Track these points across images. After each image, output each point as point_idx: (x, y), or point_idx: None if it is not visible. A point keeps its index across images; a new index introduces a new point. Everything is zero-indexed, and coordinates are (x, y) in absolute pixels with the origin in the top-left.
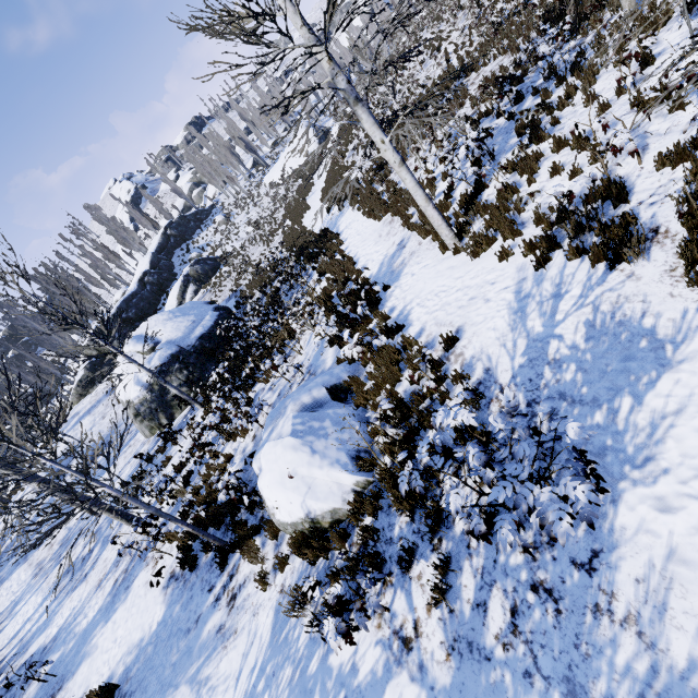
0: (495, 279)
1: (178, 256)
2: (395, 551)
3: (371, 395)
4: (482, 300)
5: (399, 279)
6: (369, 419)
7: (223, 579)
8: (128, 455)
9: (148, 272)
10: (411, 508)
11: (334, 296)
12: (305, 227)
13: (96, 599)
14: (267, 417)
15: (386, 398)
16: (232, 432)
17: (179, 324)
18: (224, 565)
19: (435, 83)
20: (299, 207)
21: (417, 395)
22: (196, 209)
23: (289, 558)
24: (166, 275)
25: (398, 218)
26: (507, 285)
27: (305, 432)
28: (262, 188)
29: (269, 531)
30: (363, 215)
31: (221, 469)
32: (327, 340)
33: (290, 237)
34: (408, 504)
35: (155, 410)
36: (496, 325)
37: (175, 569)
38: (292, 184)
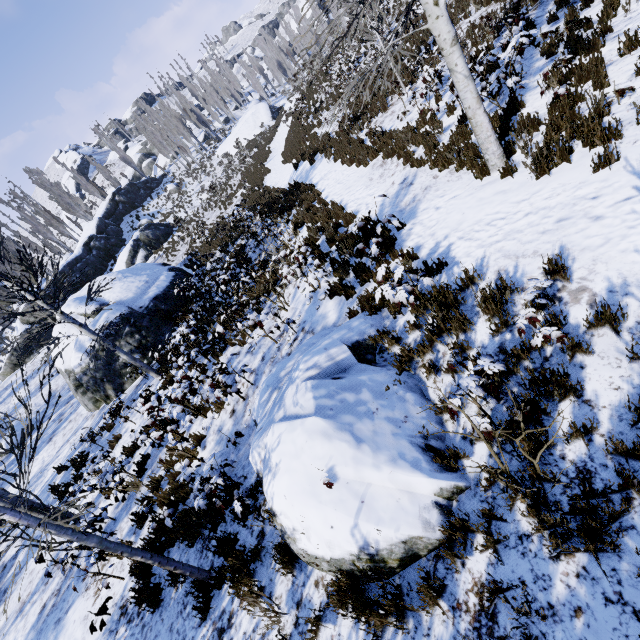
0: (597, 192)
1: (127, 223)
2: (573, 637)
3: (421, 354)
4: (585, 218)
5: (417, 216)
6: (421, 388)
7: (205, 634)
8: (67, 432)
9: (95, 236)
10: (595, 553)
11: (320, 245)
12: (268, 187)
13: (15, 633)
14: (262, 386)
15: (454, 357)
16: (201, 405)
17: (129, 284)
18: (206, 609)
19: (408, 40)
20: (257, 172)
21: (519, 350)
22: (146, 178)
23: (325, 615)
24: (114, 240)
25: (392, 159)
26: (628, 195)
27: (337, 409)
28: (214, 159)
29: (285, 564)
30: (342, 164)
31: (191, 456)
32: (327, 290)
33: (251, 197)
34: (594, 547)
35: (100, 380)
36: (639, 245)
37: (127, 603)
38: (247, 154)
